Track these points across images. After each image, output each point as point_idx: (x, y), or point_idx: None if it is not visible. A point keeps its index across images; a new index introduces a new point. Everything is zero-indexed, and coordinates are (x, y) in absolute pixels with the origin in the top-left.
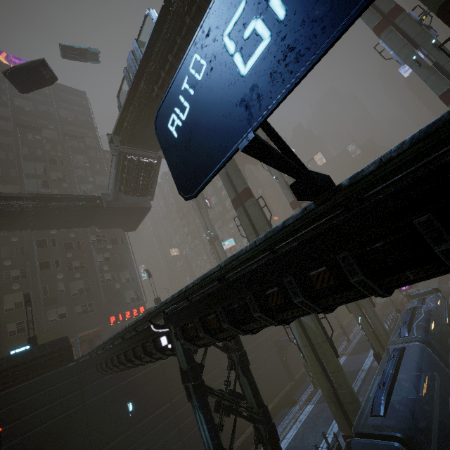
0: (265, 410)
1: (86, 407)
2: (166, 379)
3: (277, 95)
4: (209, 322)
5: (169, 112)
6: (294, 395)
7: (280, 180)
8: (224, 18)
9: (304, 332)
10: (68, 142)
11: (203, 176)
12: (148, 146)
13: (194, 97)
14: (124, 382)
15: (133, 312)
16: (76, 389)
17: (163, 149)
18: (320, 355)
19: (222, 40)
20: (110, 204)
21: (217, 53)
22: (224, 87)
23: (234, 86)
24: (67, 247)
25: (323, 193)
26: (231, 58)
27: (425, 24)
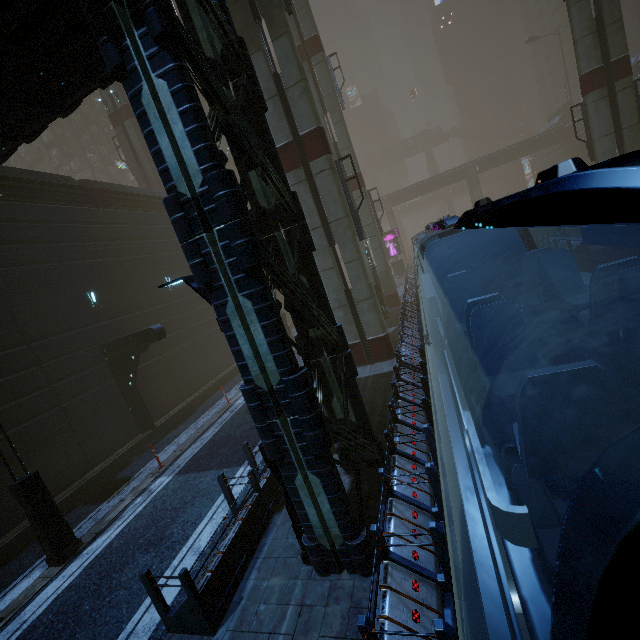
0: (295, 196)
1: None
2: (12, 305)
3: None
4: None
5: None
6: None
7: None
8: None
9: (317, 204)
10: None
11: None
12: None
13: None
14: None
15: None
16: None
17: None
18: (337, 238)
19: None
20: None
21: None
22: None
23: None
24: None
25: None
26: None
27: None
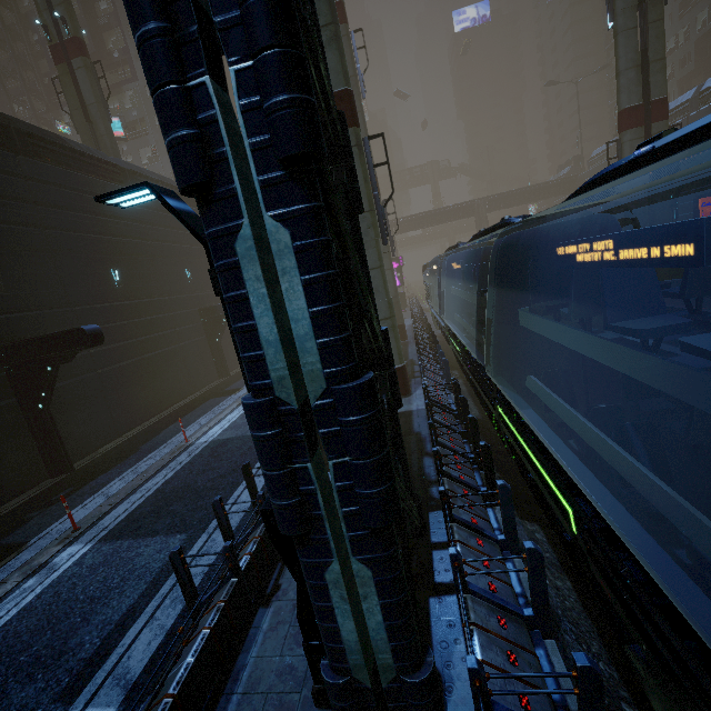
0: (343, 119)
1: None
2: None
3: None
4: None
5: None
6: (231, 386)
7: None
8: None
9: None
10: None
11: None
12: None
13: None
14: None
15: None
16: None
17: None
18: None
19: None
20: None
21: None
22: None
23: None
24: None
25: None
26: None
27: None
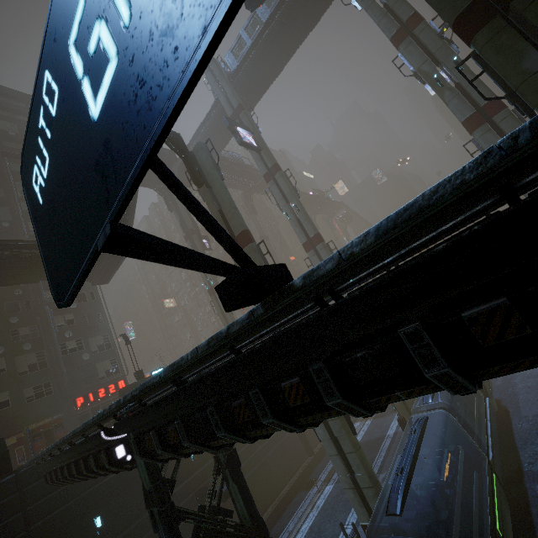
0: (260, 524)
1: (32, 534)
2: None
3: (132, 164)
4: (168, 435)
5: (31, 160)
6: (312, 474)
7: (291, 216)
8: (68, 13)
9: None
10: (9, 165)
11: (70, 277)
12: None
13: (51, 143)
14: (88, 491)
15: (109, 389)
16: (15, 511)
17: (31, 218)
18: (335, 433)
19: (69, 52)
20: None
21: (66, 74)
22: (78, 135)
23: (87, 135)
24: (10, 309)
25: (273, 293)
26: (80, 85)
27: (446, 38)
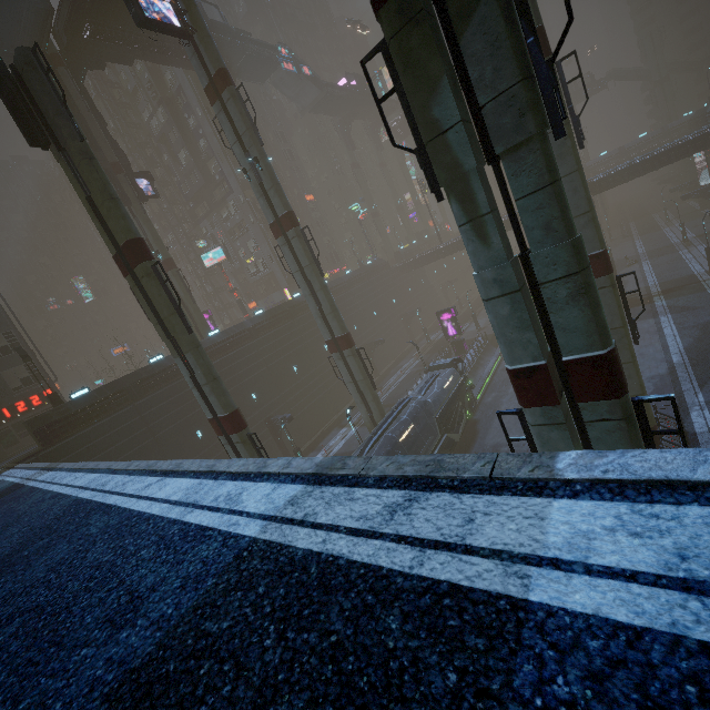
0: None
1: None
2: None
3: None
4: None
5: None
6: None
7: (252, 177)
8: None
9: None
10: None
11: None
12: None
13: None
14: None
15: (31, 401)
16: None
17: None
18: None
19: None
20: None
21: None
22: None
23: None
24: None
25: None
26: None
27: None
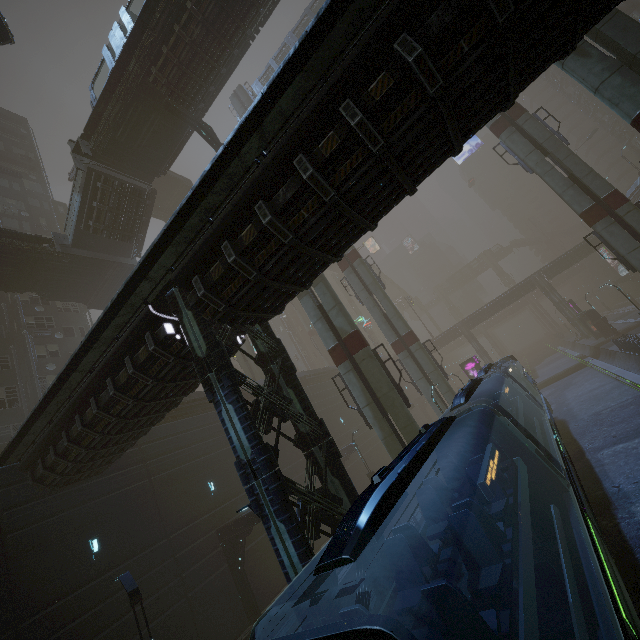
0: (320, 422)
1: (8, 544)
2: (160, 504)
3: None
4: (242, 239)
5: None
6: None
7: None
8: None
9: (365, 385)
10: None
11: None
12: (136, 167)
13: None
14: (83, 506)
15: None
16: None
17: None
18: (387, 410)
19: None
20: (68, 250)
21: None
22: None
23: None
24: None
25: None
26: None
27: None
